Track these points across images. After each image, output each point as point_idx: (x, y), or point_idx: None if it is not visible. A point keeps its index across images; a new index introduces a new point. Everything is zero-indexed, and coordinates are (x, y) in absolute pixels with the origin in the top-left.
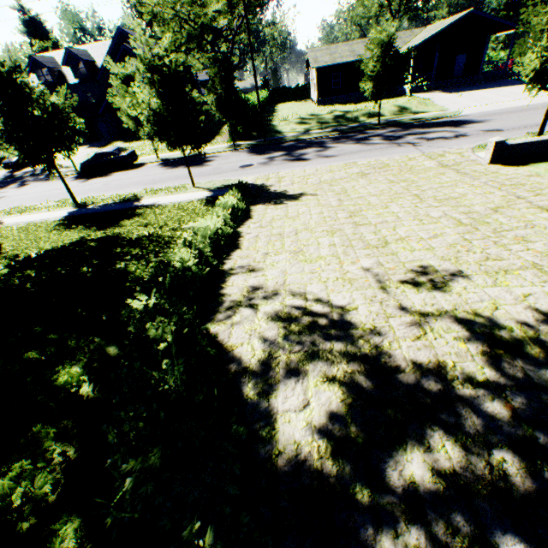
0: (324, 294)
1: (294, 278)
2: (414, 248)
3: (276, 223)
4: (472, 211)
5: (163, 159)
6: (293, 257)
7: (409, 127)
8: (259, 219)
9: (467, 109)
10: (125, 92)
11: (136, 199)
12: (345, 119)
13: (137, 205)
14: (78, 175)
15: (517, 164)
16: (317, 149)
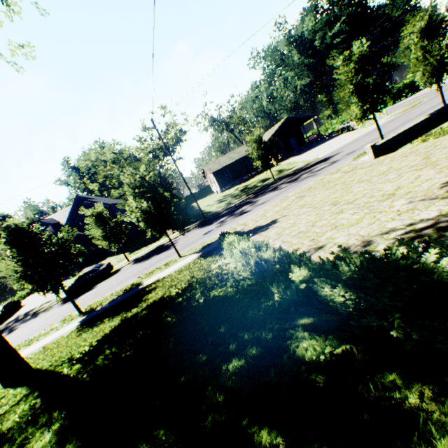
0: (407, 221)
1: (365, 231)
2: (417, 185)
3: (284, 232)
4: (412, 165)
5: (133, 260)
6: (337, 229)
7: (295, 173)
8: (267, 238)
9: (319, 155)
10: (97, 224)
11: (138, 285)
12: (248, 189)
13: (143, 287)
14: (63, 300)
15: (391, 152)
16: (249, 205)
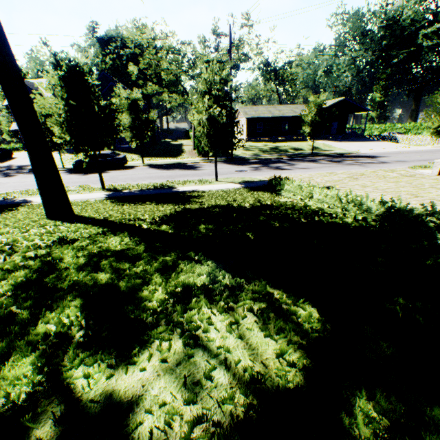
0: None
1: None
2: None
3: None
4: None
5: (149, 164)
6: None
7: (335, 156)
8: None
9: (360, 150)
10: (128, 110)
11: (170, 187)
12: (279, 150)
13: (179, 191)
14: (67, 171)
15: None
16: (285, 164)
